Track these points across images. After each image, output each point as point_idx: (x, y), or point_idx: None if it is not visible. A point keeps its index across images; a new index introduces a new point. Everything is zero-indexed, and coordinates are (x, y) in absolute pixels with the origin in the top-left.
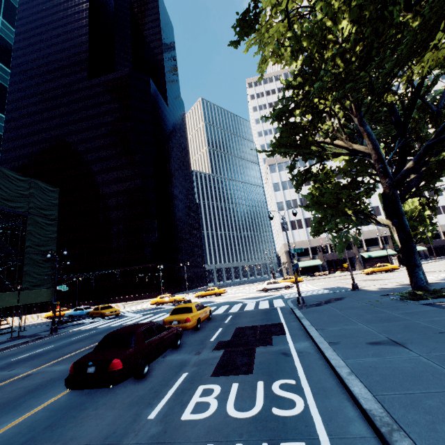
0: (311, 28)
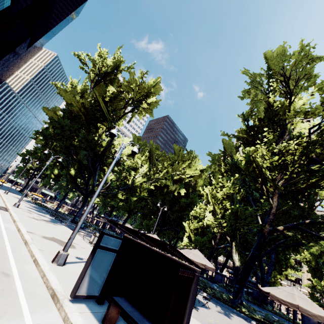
0: (36, 151)
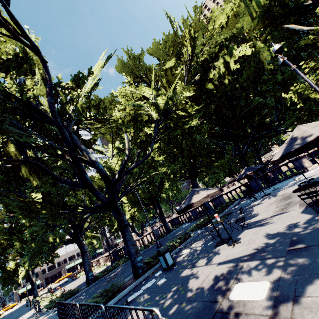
0: None
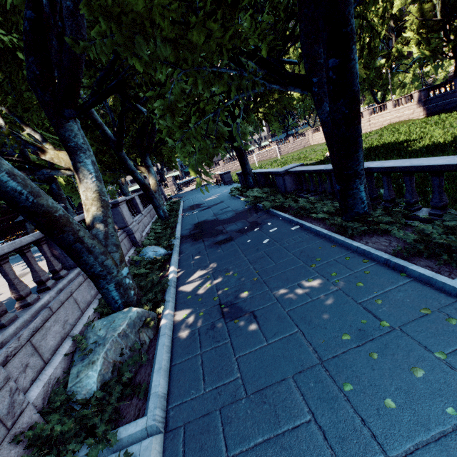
0: None
